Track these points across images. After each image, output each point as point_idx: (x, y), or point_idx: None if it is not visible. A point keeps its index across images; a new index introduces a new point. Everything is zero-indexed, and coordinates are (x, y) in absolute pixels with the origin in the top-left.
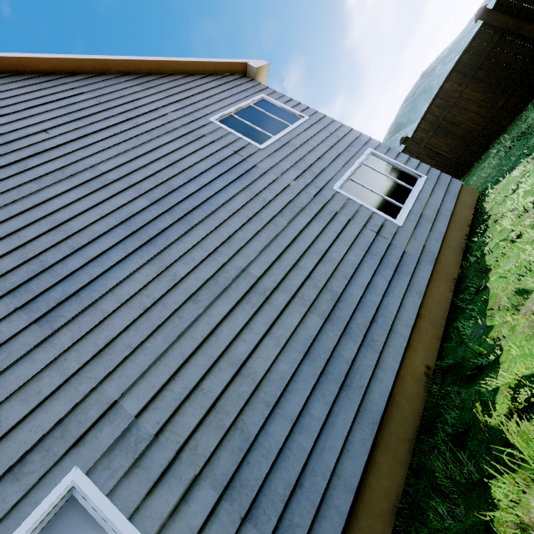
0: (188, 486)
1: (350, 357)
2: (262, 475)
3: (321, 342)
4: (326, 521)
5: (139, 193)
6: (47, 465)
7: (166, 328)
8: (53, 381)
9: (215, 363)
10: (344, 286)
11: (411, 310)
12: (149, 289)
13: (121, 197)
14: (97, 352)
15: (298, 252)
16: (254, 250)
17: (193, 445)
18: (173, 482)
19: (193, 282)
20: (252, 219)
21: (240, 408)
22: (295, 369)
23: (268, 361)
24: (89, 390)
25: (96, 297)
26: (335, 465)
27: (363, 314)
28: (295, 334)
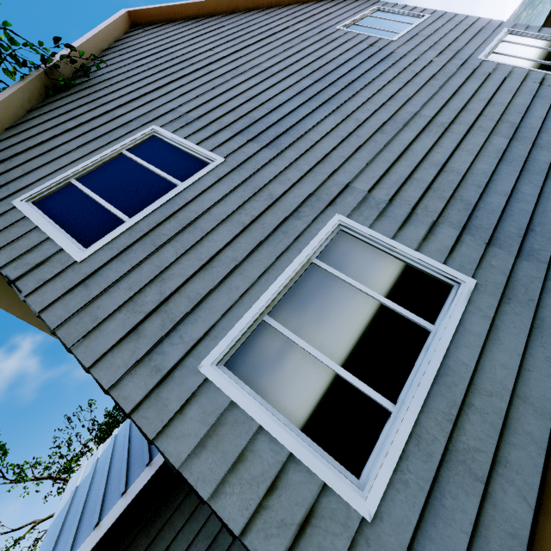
0: (431, 226)
1: (547, 160)
2: (492, 222)
3: (512, 152)
4: None
5: (302, 76)
6: (315, 212)
7: (366, 147)
8: (296, 175)
9: (418, 165)
10: (520, 118)
11: None
12: (340, 128)
13: (289, 80)
14: (319, 160)
15: (462, 100)
16: (419, 102)
17: (422, 207)
18: (417, 224)
19: (374, 122)
20: (407, 84)
21: (454, 188)
22: (494, 168)
23: (466, 163)
24: (325, 179)
25: (302, 133)
26: None
27: (548, 134)
28: (484, 148)
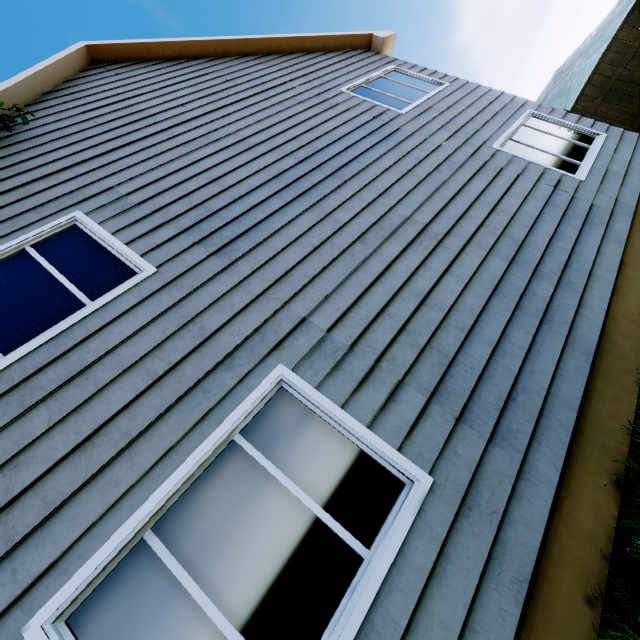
0: (394, 388)
1: (546, 296)
2: (469, 386)
3: (509, 282)
4: (549, 431)
5: (285, 153)
6: (254, 360)
7: (339, 263)
8: (243, 299)
9: (396, 294)
10: (525, 234)
11: (612, 258)
12: (314, 231)
13: (267, 157)
14: (277, 279)
15: (465, 203)
16: (415, 201)
17: (390, 357)
18: (378, 384)
19: (357, 227)
20: (406, 174)
21: (432, 331)
22: (485, 303)
23: (453, 295)
24: (278, 308)
25: (265, 236)
26: (548, 386)
27: (553, 259)
28: (478, 273)
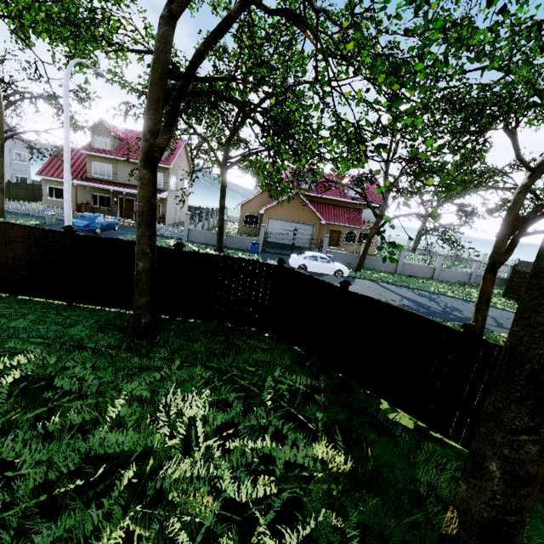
0: None
1: None
2: None
3: None
4: None
5: None
6: None
7: None
8: None
9: None
10: None
11: None
12: None
13: None
14: None
15: None
16: None
17: None
18: None
19: None
20: None
21: None
22: None
23: None
24: None
25: None
26: None
27: None
28: None
